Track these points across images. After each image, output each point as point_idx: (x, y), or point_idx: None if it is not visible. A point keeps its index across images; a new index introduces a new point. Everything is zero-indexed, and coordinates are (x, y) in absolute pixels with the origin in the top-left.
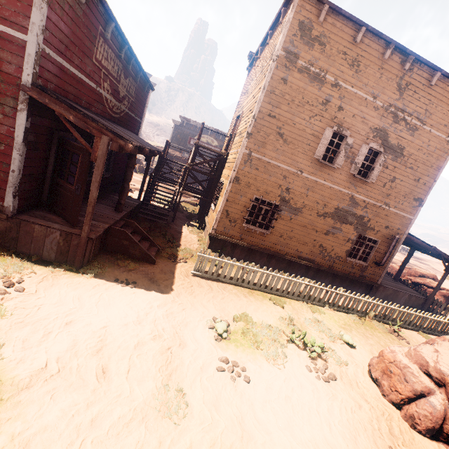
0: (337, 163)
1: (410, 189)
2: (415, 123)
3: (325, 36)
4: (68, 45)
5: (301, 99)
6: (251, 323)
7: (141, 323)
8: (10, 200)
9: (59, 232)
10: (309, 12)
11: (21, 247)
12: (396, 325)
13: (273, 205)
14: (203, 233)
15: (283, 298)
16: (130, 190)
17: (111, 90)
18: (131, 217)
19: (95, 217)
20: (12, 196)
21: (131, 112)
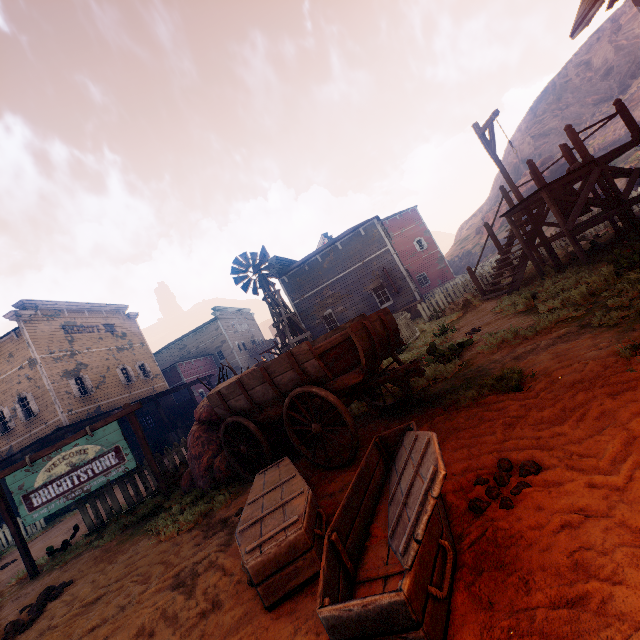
0: None
1: None
2: None
3: None
4: None
5: None
6: None
7: None
8: None
9: None
10: None
11: None
12: None
13: None
14: None
15: None
16: None
17: None
18: None
19: None
20: None
21: None
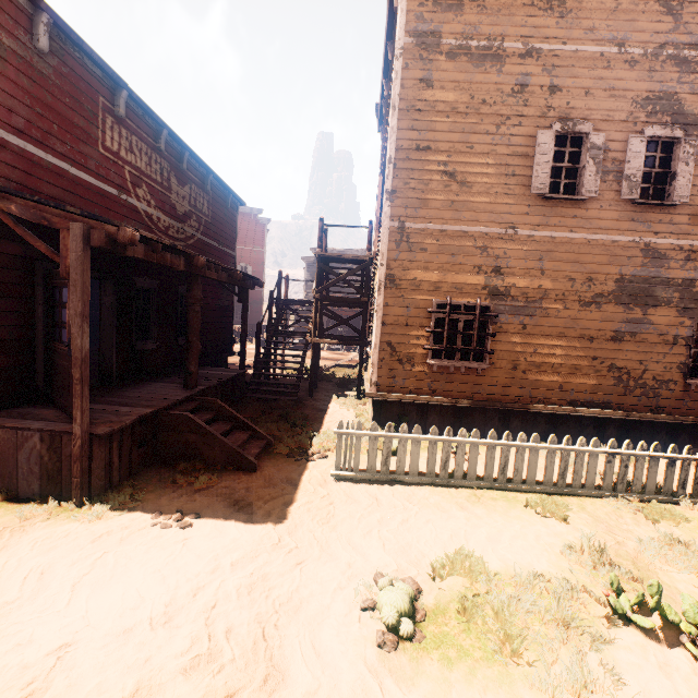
0: (586, 189)
1: None
2: None
3: None
4: (32, 119)
5: (469, 102)
6: (483, 576)
7: (172, 619)
8: None
9: (38, 435)
10: None
11: None
12: None
13: (477, 309)
14: (366, 405)
15: (561, 498)
16: (247, 367)
17: (155, 201)
18: (225, 397)
19: (136, 401)
20: None
21: (210, 239)
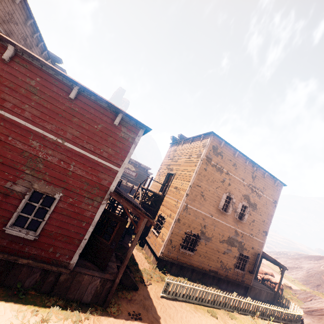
0: (229, 211)
1: (261, 226)
2: (260, 193)
3: (222, 152)
4: None
5: (212, 179)
6: None
7: None
8: (75, 259)
9: (99, 279)
10: (216, 142)
11: (69, 293)
12: (271, 320)
13: (197, 236)
14: (143, 249)
15: (212, 308)
16: None
17: None
18: None
19: None
20: (78, 256)
21: None
